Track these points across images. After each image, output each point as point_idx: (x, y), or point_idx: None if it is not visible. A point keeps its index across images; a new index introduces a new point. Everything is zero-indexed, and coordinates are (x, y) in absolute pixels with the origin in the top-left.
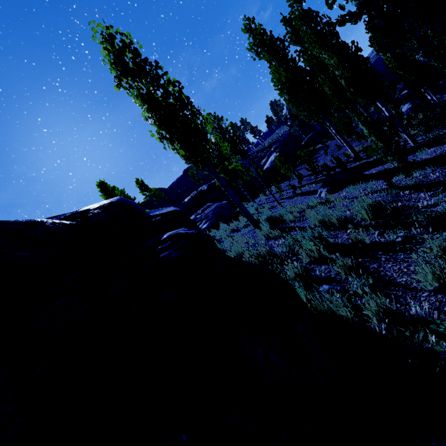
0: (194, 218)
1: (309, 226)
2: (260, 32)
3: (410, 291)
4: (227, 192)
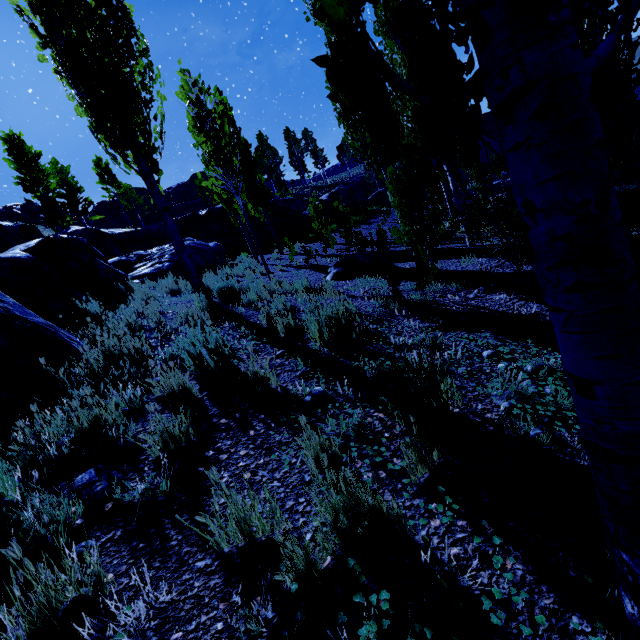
0: (146, 253)
1: (255, 323)
2: None
3: (194, 542)
4: (164, 222)
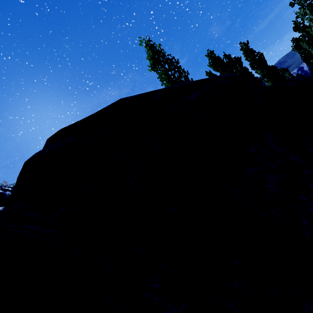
0: None
1: None
2: (218, 58)
3: None
4: None
